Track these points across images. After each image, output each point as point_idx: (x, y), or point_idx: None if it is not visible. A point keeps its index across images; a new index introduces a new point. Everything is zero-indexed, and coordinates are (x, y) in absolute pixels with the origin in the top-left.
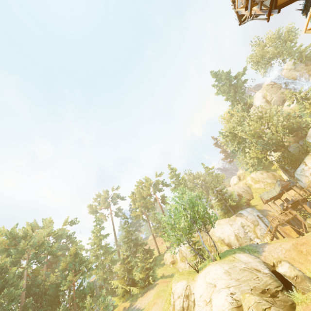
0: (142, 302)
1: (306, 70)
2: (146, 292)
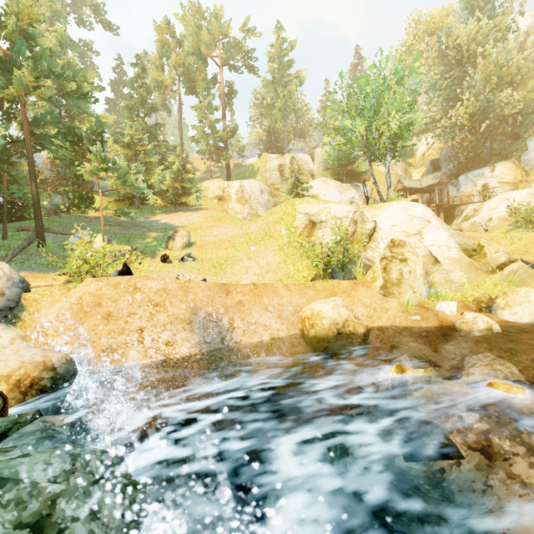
0: (172, 220)
1: None
2: (177, 213)
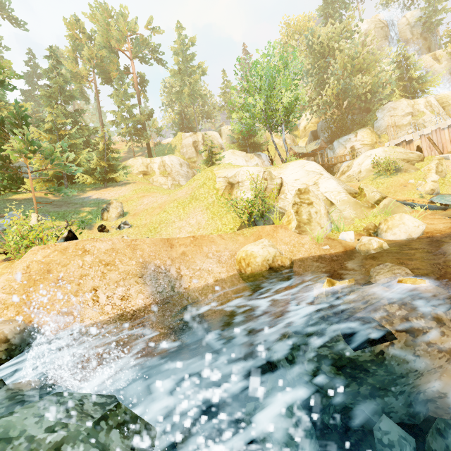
0: (103, 195)
1: (416, 40)
2: (106, 188)
